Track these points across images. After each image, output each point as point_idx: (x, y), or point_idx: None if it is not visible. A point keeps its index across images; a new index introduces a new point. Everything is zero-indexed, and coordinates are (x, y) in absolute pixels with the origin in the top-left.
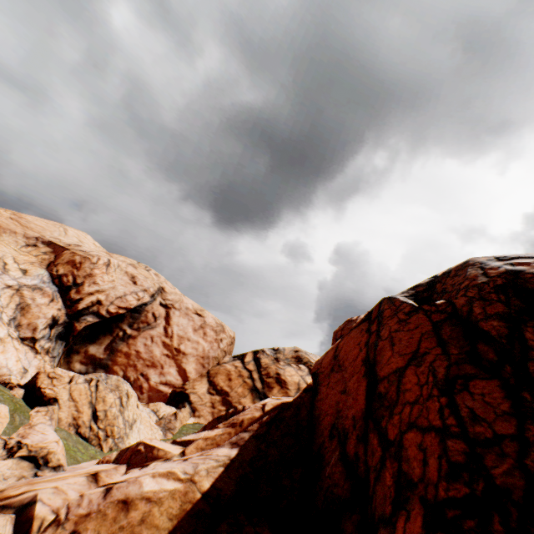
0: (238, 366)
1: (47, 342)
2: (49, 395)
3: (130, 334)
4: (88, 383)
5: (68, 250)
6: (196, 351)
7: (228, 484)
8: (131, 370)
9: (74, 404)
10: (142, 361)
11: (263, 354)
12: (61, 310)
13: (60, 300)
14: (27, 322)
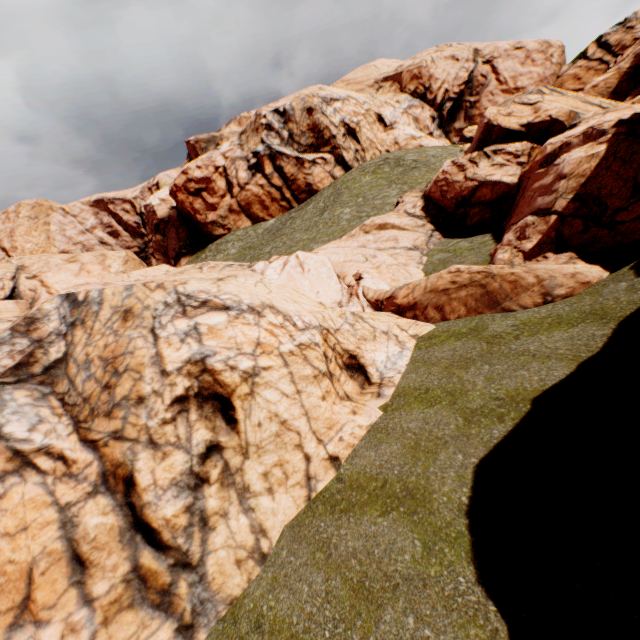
0: (581, 66)
1: (437, 132)
2: None
3: (473, 101)
4: None
5: (402, 74)
6: (532, 81)
7: (637, 62)
8: None
9: None
10: None
11: (608, 35)
12: (430, 111)
13: (425, 106)
14: (422, 127)
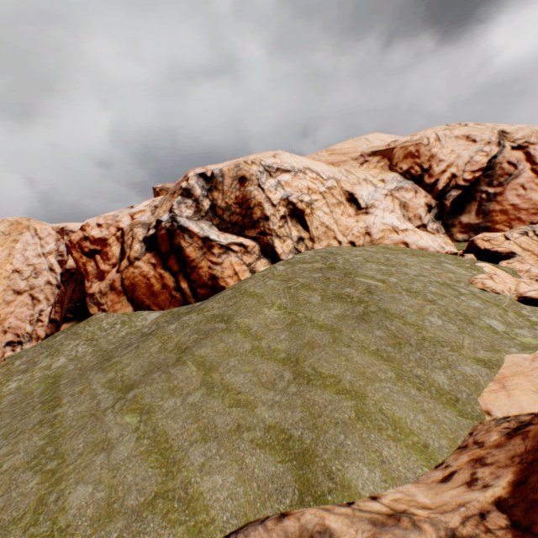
0: None
1: (432, 224)
2: (503, 252)
3: (493, 193)
4: (524, 236)
5: (395, 149)
6: None
7: None
8: (515, 224)
9: (530, 253)
10: (523, 212)
11: None
12: (426, 197)
13: (420, 190)
14: (412, 215)
